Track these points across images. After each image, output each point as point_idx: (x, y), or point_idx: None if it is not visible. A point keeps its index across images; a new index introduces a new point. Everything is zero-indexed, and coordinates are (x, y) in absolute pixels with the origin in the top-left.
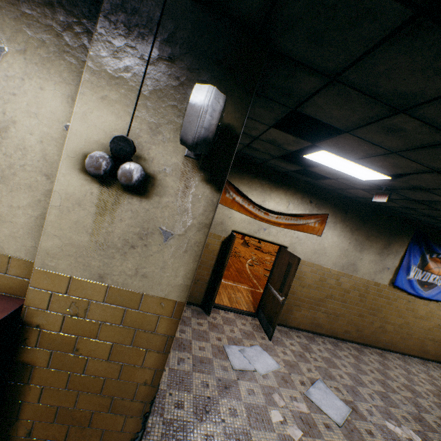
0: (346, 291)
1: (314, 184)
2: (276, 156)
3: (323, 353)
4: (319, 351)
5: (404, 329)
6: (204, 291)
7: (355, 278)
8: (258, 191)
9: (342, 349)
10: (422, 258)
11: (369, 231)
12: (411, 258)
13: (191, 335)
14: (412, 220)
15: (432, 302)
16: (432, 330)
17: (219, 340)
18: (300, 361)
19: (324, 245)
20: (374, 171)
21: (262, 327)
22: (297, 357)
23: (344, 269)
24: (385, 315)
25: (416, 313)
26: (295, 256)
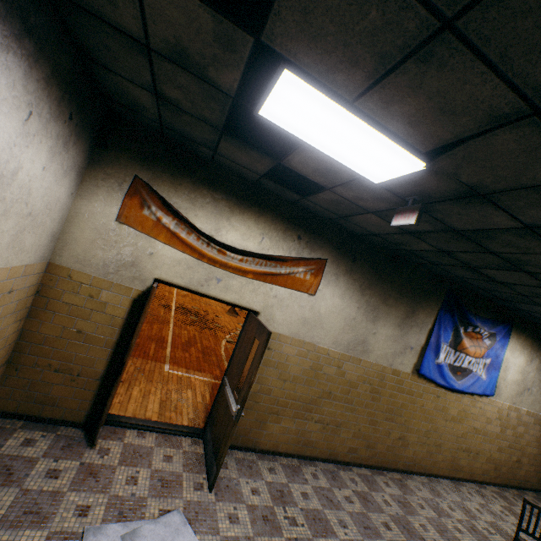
0: (353, 384)
1: (305, 208)
2: (219, 125)
3: (310, 502)
4: (304, 497)
5: (432, 437)
6: (94, 397)
7: (365, 363)
8: (208, 211)
9: (344, 484)
10: (455, 333)
11: (387, 291)
12: (441, 332)
13: (0, 516)
14: (443, 276)
15: (466, 395)
16: (466, 436)
17: (82, 513)
18: (260, 534)
19: (320, 311)
20: (395, 146)
21: (205, 461)
22: (257, 523)
23: (349, 349)
24: (407, 419)
25: (447, 414)
26: (264, 328)
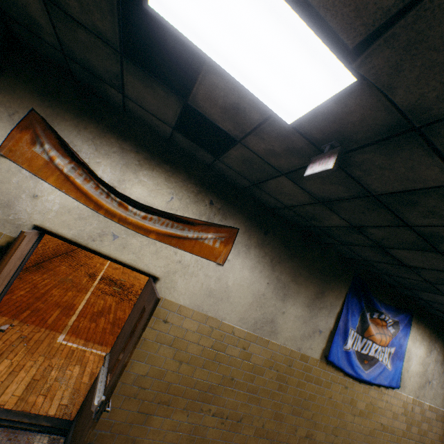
0: (259, 369)
1: (220, 175)
2: (115, 41)
3: None
4: None
5: (340, 435)
6: None
7: (273, 345)
8: (113, 160)
9: None
10: (362, 318)
11: (297, 268)
12: (349, 316)
13: None
14: (351, 259)
15: (373, 387)
16: (374, 434)
17: None
18: None
19: (228, 283)
20: (314, 43)
21: None
22: None
23: (257, 328)
24: (315, 413)
25: (355, 407)
26: (154, 294)
